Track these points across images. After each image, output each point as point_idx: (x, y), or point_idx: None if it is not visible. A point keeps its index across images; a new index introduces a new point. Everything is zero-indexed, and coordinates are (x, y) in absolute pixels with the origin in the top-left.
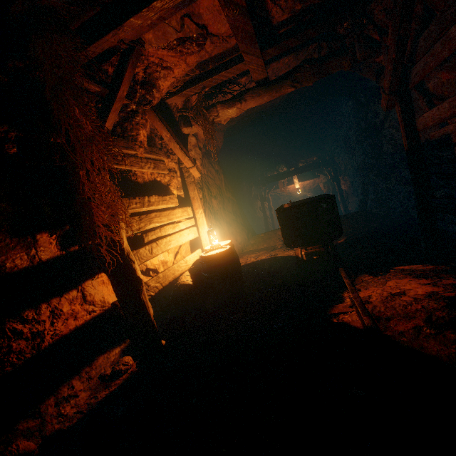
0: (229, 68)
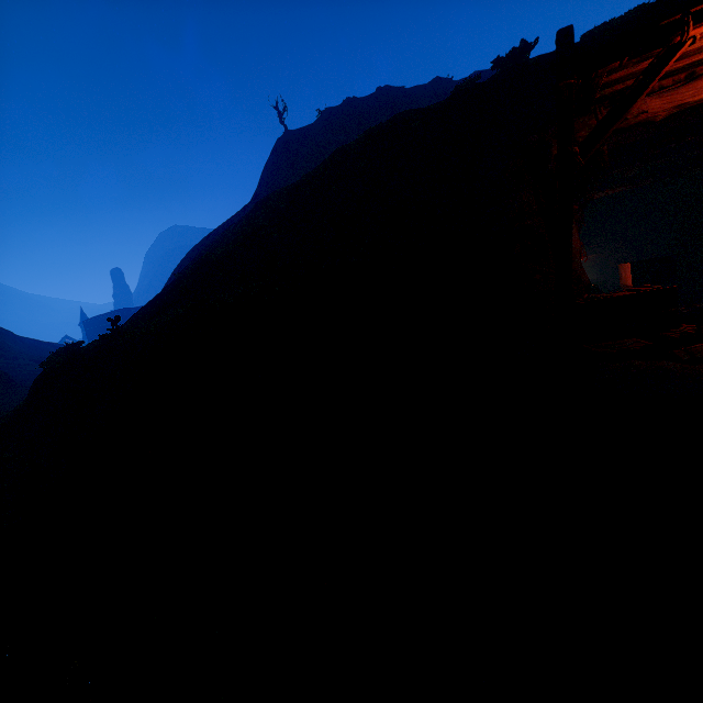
0: (613, 171)
